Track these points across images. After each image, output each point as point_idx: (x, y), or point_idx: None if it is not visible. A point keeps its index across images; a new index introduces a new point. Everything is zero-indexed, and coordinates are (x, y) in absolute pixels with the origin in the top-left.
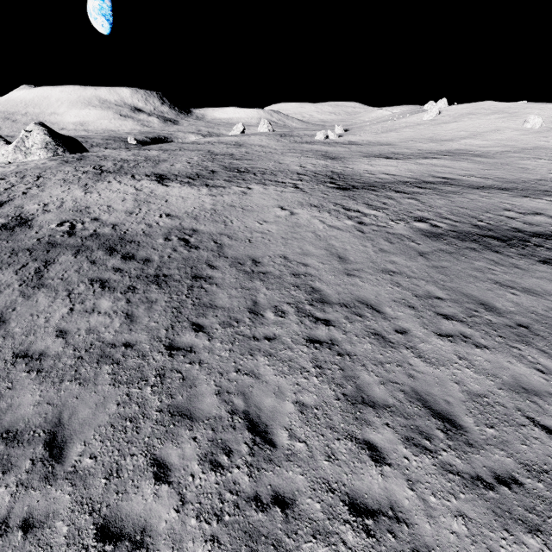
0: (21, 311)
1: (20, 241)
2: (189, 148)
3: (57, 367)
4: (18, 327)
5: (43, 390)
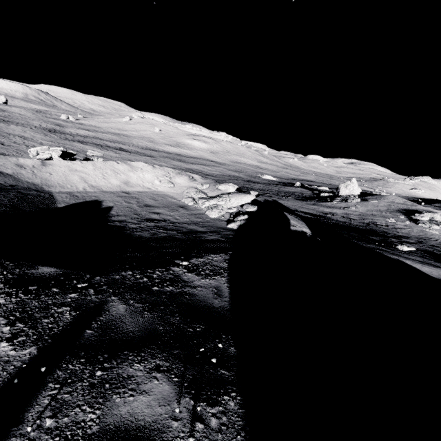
0: None
1: None
2: None
3: None
4: None
5: None
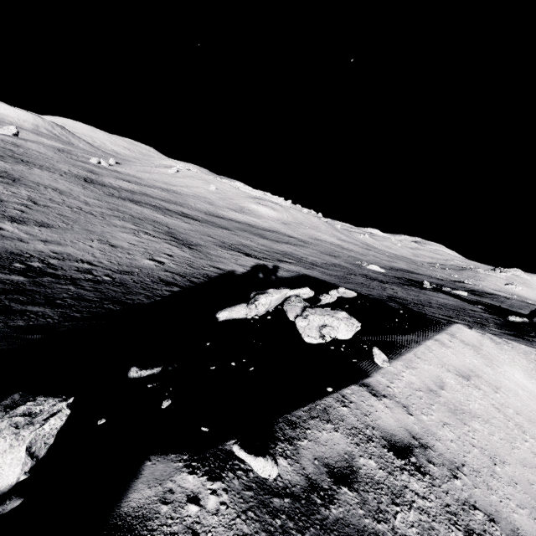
0: None
1: None
2: None
3: None
4: None
5: None
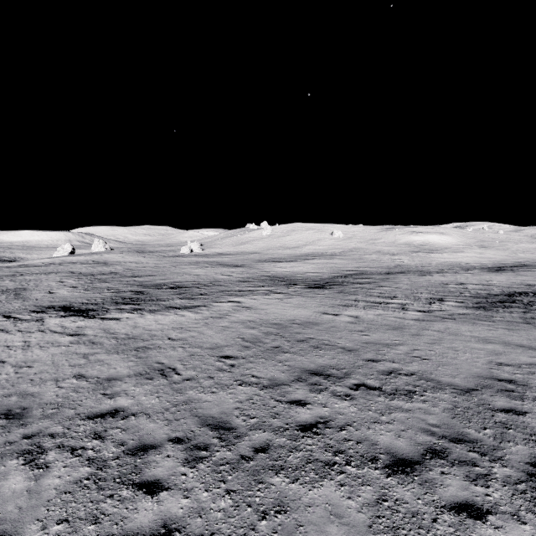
0: None
1: None
2: (34, 271)
3: None
4: None
5: None
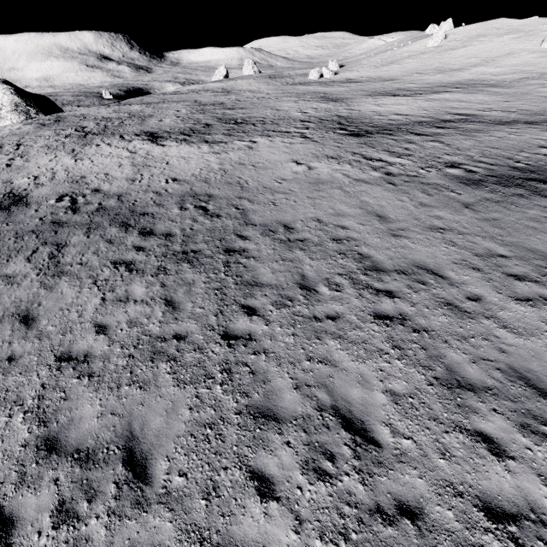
0: (48, 306)
1: (21, 222)
2: (173, 100)
3: (109, 370)
4: (51, 325)
5: (102, 398)
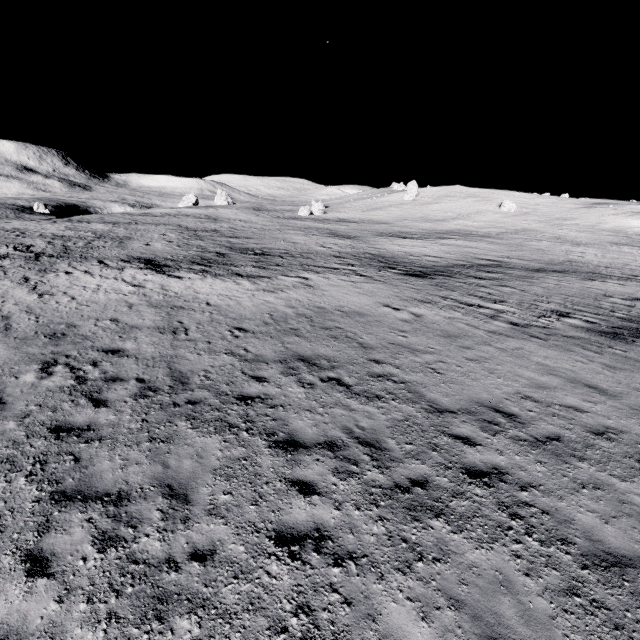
0: None
1: None
2: (148, 221)
3: None
4: None
5: None
